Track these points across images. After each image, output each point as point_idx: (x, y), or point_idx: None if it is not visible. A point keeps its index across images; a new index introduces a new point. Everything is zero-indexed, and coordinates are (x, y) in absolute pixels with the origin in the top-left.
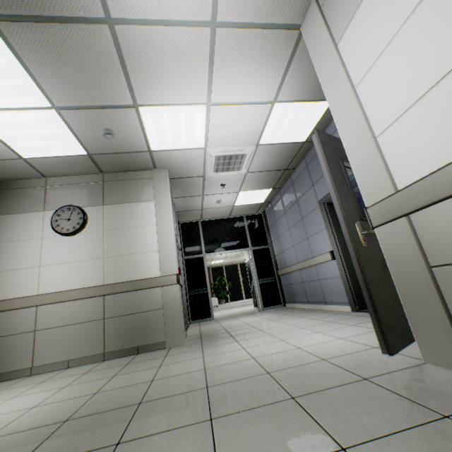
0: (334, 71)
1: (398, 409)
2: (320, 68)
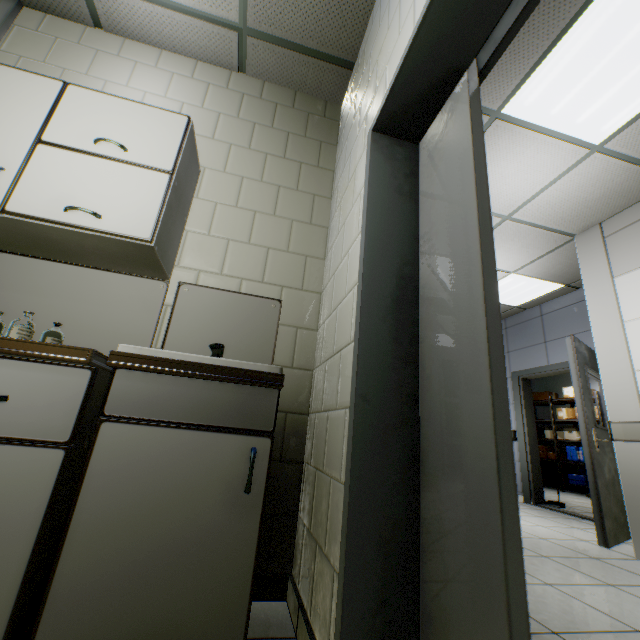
0: (605, 297)
1: (633, 577)
2: (588, 284)
